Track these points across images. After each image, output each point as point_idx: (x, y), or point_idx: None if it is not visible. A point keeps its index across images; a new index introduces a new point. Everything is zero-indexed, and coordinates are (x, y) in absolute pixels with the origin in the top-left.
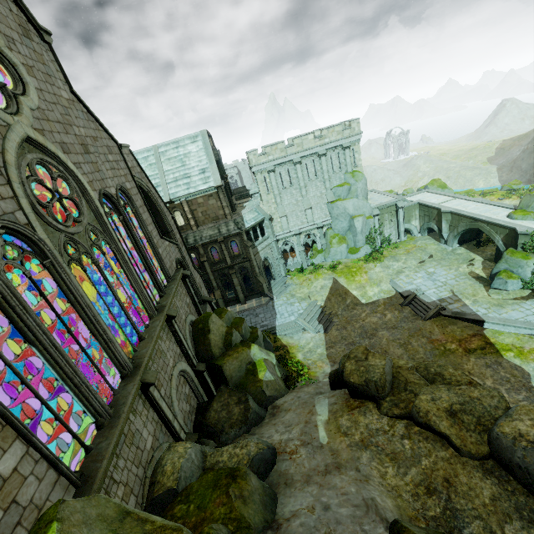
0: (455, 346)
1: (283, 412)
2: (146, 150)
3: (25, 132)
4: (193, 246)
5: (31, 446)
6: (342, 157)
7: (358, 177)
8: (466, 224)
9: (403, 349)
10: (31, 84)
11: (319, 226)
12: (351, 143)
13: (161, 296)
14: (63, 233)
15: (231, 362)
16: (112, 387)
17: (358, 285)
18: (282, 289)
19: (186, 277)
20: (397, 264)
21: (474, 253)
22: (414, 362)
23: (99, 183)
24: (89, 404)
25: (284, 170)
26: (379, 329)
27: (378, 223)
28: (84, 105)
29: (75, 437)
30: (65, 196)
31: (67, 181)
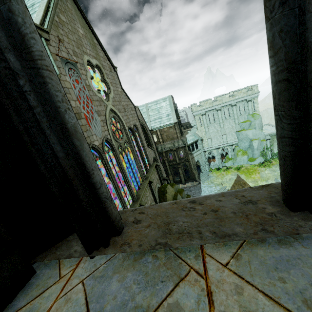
0: None
1: None
2: (142, 106)
3: (110, 107)
4: (160, 152)
5: None
6: (246, 106)
7: (256, 117)
8: None
9: None
10: (111, 89)
11: (230, 144)
12: (252, 98)
13: (146, 173)
14: (118, 142)
15: None
16: (129, 203)
17: (253, 180)
18: (206, 178)
19: (157, 166)
20: None
21: None
22: None
23: (128, 123)
24: (123, 206)
25: (210, 114)
26: None
27: (269, 144)
28: (125, 92)
29: None
30: (119, 129)
31: (119, 123)
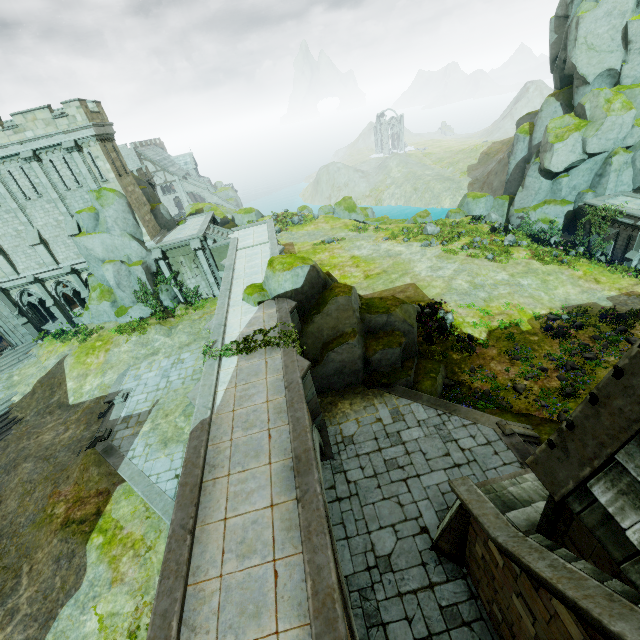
0: (62, 511)
1: None
2: None
3: None
4: None
5: None
6: (74, 164)
7: (107, 199)
8: None
9: (19, 501)
10: None
11: (65, 272)
12: (81, 141)
13: None
14: None
15: None
16: None
17: (82, 372)
18: (11, 363)
19: None
20: (163, 338)
21: None
22: None
23: None
24: None
25: None
26: (29, 459)
27: (169, 270)
28: None
29: None
30: None
31: None
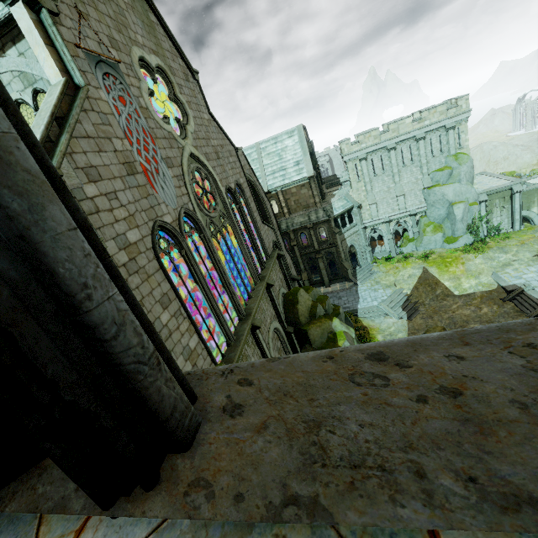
0: None
1: None
2: (250, 147)
3: (190, 150)
4: (285, 232)
5: (200, 340)
6: (444, 139)
7: (462, 159)
8: None
9: None
10: (190, 115)
11: (412, 214)
12: (456, 122)
13: (262, 269)
14: (208, 217)
15: (315, 329)
16: (234, 324)
17: (451, 276)
18: (367, 275)
19: (280, 256)
20: (505, 256)
21: None
22: None
23: (225, 181)
24: (223, 329)
25: (376, 157)
26: (470, 322)
27: (485, 210)
28: (216, 122)
29: (217, 346)
30: (208, 191)
31: (209, 181)
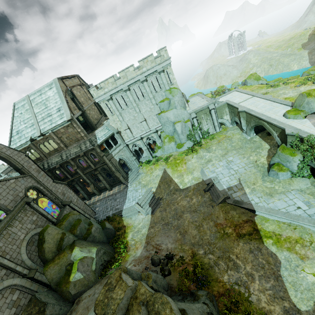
0: (231, 231)
1: (74, 313)
2: (22, 100)
3: None
4: (66, 161)
5: None
6: (160, 79)
7: (174, 92)
8: (255, 121)
9: (197, 230)
10: None
11: (154, 132)
12: (164, 67)
13: None
14: None
15: (52, 268)
16: None
17: (179, 174)
18: (135, 177)
19: (29, 203)
20: (208, 154)
21: (264, 141)
22: (148, 293)
23: None
24: None
25: (119, 97)
26: (185, 212)
27: (197, 122)
28: None
29: None
30: None
31: None
